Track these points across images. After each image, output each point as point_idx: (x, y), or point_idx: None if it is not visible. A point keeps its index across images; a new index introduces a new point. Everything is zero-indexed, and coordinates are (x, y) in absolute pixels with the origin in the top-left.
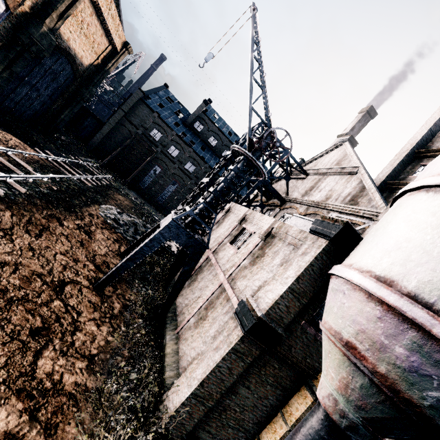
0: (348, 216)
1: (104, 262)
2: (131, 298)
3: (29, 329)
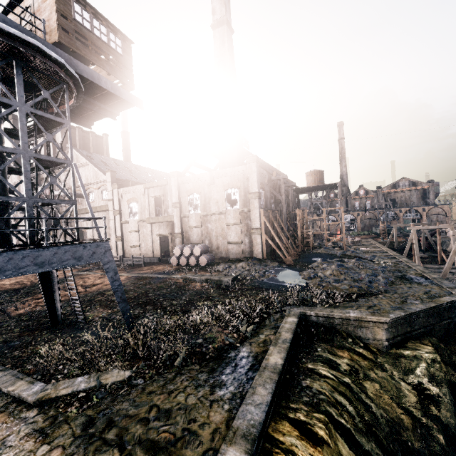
0: None
1: None
2: None
3: None
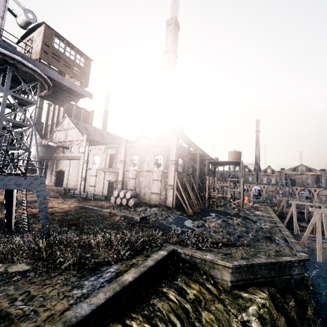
0: None
1: None
2: None
3: None
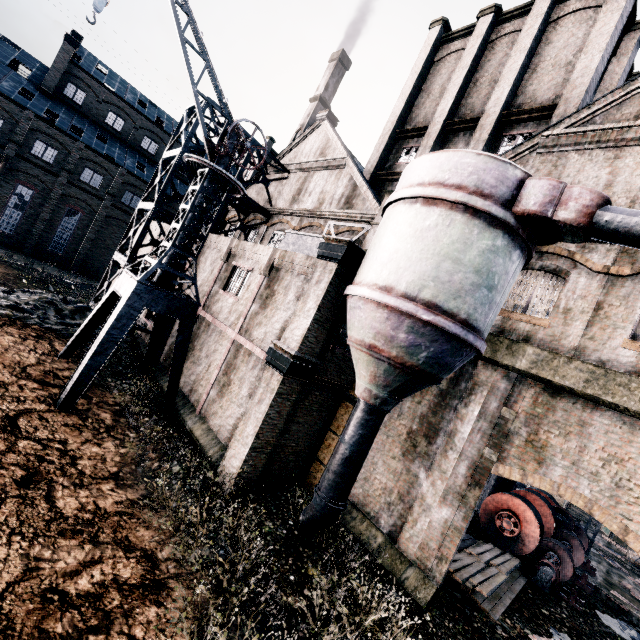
0: (346, 223)
1: (47, 373)
2: (118, 401)
3: (14, 483)
